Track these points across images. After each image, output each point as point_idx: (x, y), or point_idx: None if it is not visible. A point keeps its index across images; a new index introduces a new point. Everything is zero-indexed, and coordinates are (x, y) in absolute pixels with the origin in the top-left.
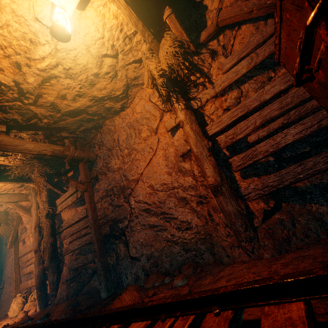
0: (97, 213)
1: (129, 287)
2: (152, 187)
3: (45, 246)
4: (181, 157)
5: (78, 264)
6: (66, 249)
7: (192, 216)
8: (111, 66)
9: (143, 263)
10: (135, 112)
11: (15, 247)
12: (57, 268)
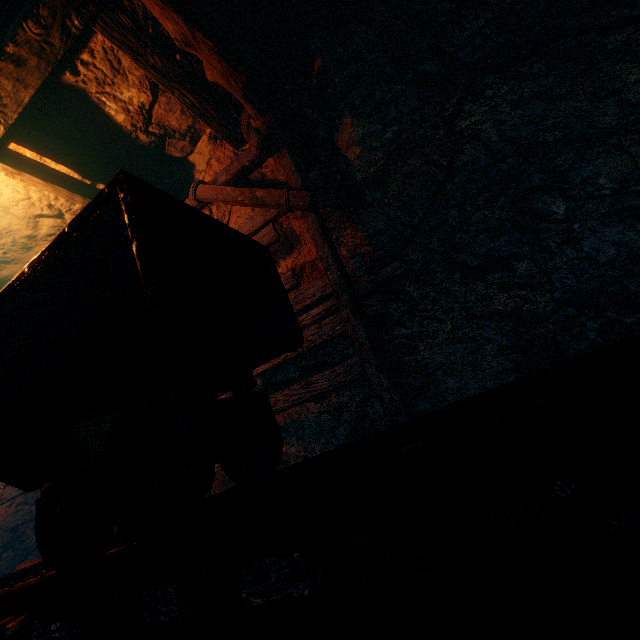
0: None
1: None
2: None
3: None
4: None
5: (16, 521)
6: None
7: None
8: (56, 227)
9: None
10: None
11: None
12: None
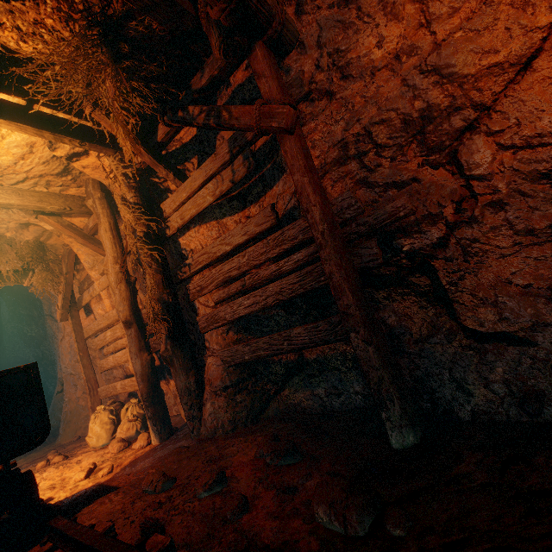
0: (330, 207)
1: None
2: None
3: (156, 310)
4: None
5: (254, 351)
6: (210, 319)
7: None
8: None
9: None
10: None
11: (73, 319)
12: (192, 360)
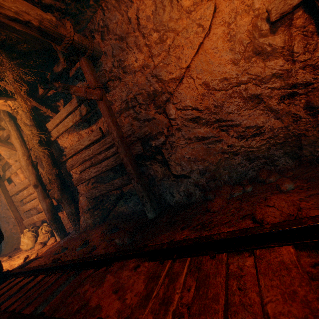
0: (121, 130)
1: (216, 199)
2: (207, 85)
3: (50, 178)
4: (275, 22)
5: (100, 192)
6: (79, 179)
7: (267, 117)
8: None
9: (196, 179)
10: None
11: (1, 187)
12: (72, 199)
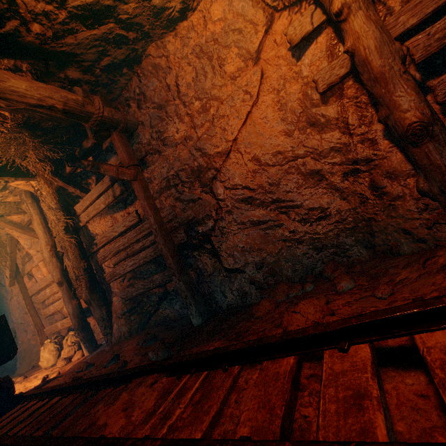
0: (161, 215)
1: (262, 302)
2: (258, 160)
3: (77, 274)
4: (324, 93)
5: (137, 290)
6: (112, 274)
7: (332, 197)
8: None
9: (251, 274)
10: (210, 20)
11: (20, 284)
12: (103, 300)
